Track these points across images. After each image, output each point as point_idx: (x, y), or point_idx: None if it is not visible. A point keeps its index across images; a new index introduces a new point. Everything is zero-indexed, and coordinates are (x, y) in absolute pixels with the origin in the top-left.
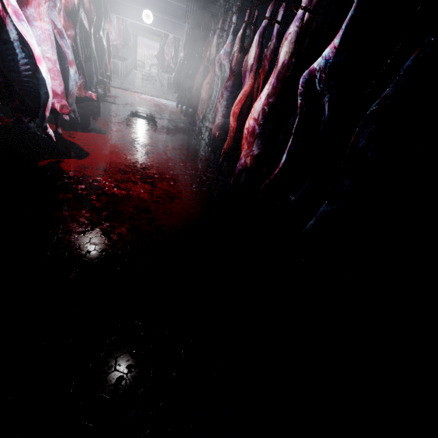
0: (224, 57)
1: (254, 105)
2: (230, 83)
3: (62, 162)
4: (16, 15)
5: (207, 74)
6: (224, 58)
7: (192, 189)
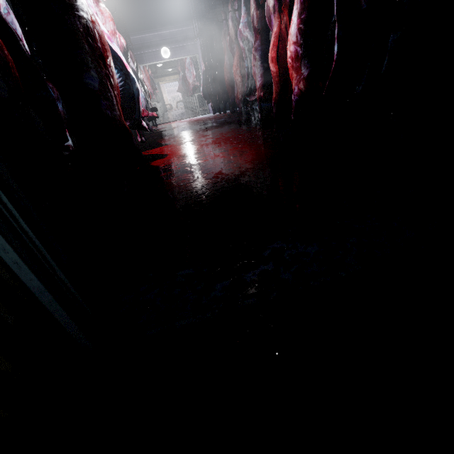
0: (244, 29)
1: (289, 32)
2: (258, 43)
3: (153, 163)
4: (110, 39)
5: (233, 57)
6: (244, 30)
7: (259, 143)
